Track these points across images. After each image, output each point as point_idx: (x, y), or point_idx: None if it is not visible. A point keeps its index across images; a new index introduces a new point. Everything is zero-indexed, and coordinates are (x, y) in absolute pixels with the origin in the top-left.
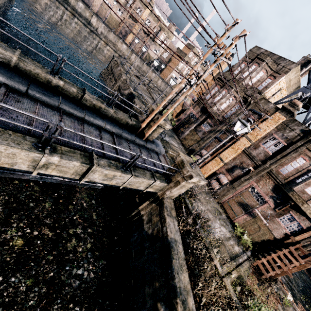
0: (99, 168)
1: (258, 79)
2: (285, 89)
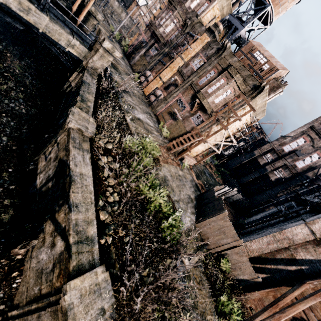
0: None
1: (198, 3)
2: (220, 18)
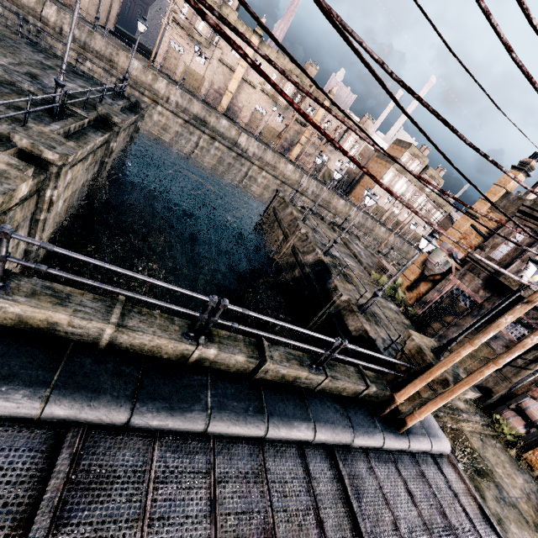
0: None
1: None
2: None
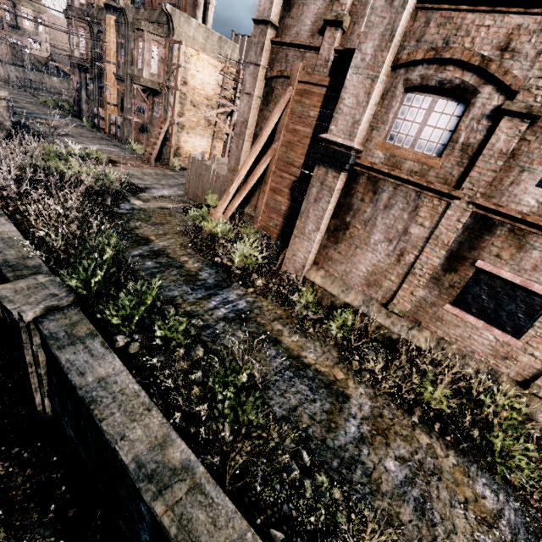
0: None
1: None
2: None
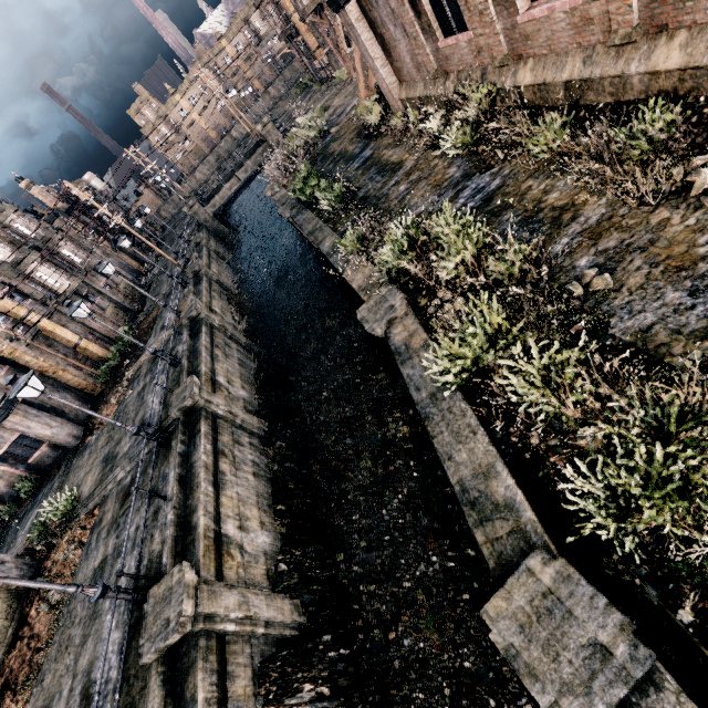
0: (238, 173)
1: None
2: None
